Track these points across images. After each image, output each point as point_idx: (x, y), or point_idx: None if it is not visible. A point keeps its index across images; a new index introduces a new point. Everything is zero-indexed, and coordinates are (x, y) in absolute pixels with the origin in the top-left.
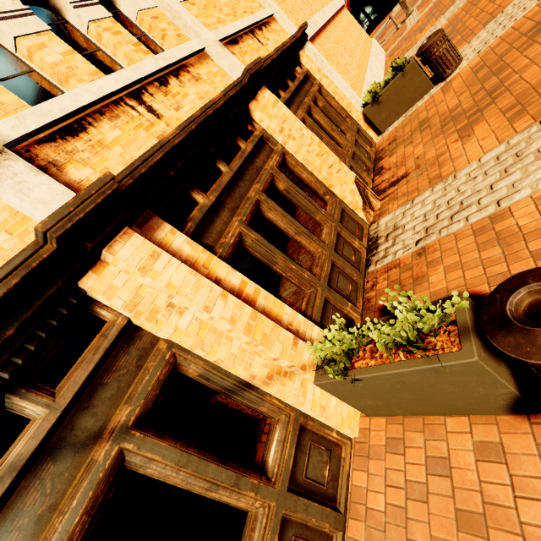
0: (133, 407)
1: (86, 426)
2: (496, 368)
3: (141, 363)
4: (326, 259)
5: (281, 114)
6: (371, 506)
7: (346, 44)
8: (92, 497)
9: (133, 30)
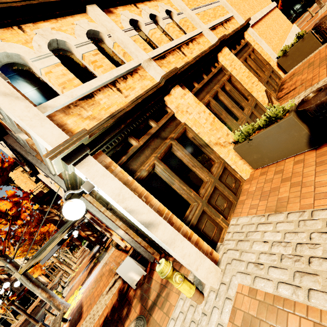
0: (175, 135)
1: (163, 135)
2: (300, 122)
3: (176, 127)
4: (244, 119)
5: (231, 58)
6: (250, 191)
7: (273, 27)
8: (165, 150)
9: (177, 26)
